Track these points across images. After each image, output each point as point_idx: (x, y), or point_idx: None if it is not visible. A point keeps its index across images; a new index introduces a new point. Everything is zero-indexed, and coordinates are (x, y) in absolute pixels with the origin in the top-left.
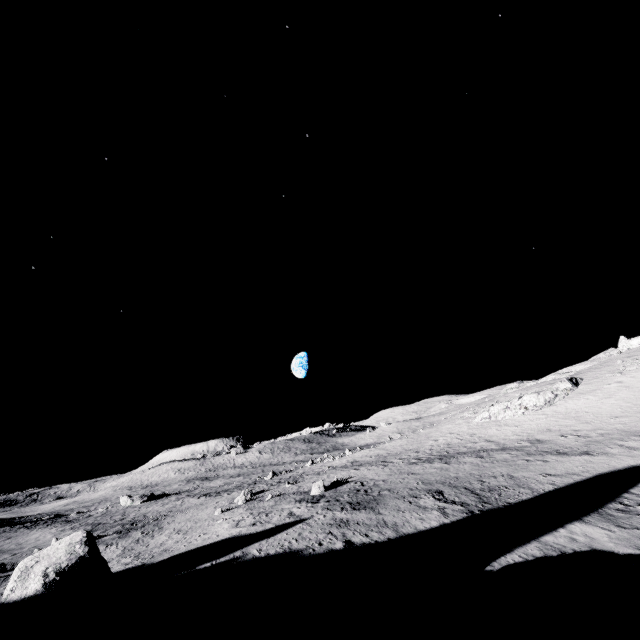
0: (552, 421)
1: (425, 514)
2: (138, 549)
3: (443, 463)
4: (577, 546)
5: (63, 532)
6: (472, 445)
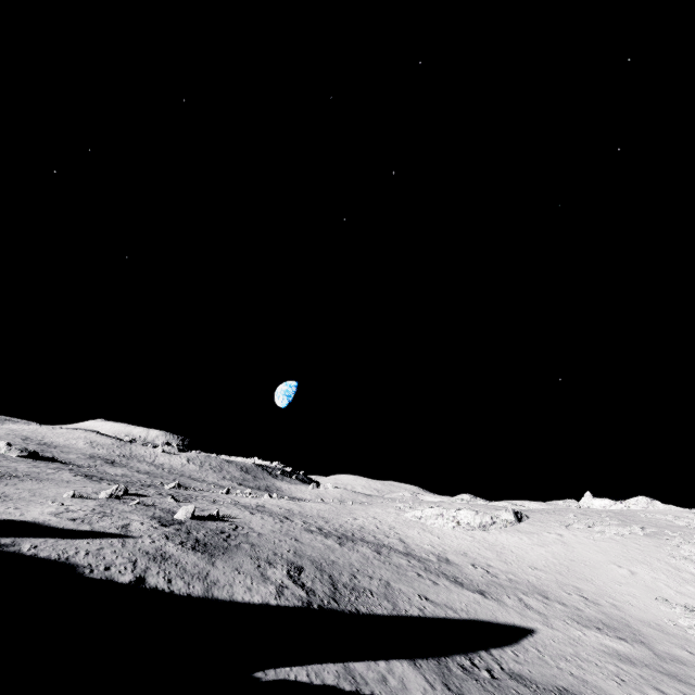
0: (475, 547)
1: (259, 585)
2: None
3: (337, 542)
4: (381, 689)
5: None
6: (382, 538)
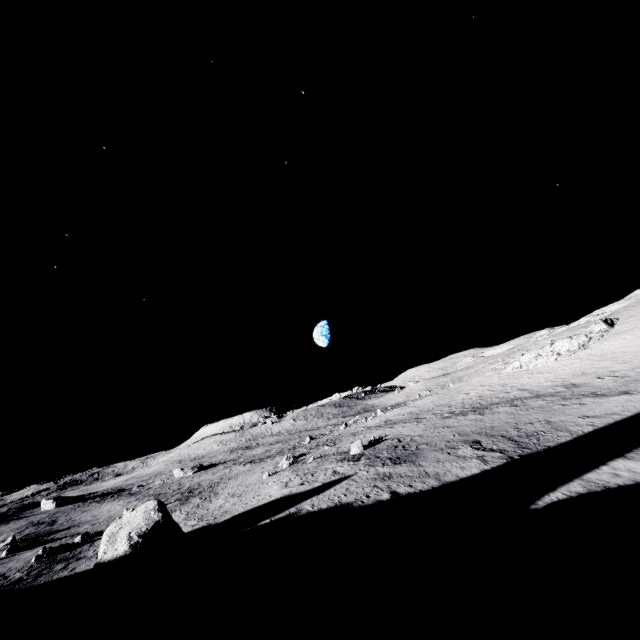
0: (587, 364)
1: (465, 463)
2: (200, 513)
3: (477, 415)
4: (621, 481)
5: (130, 503)
6: (505, 395)
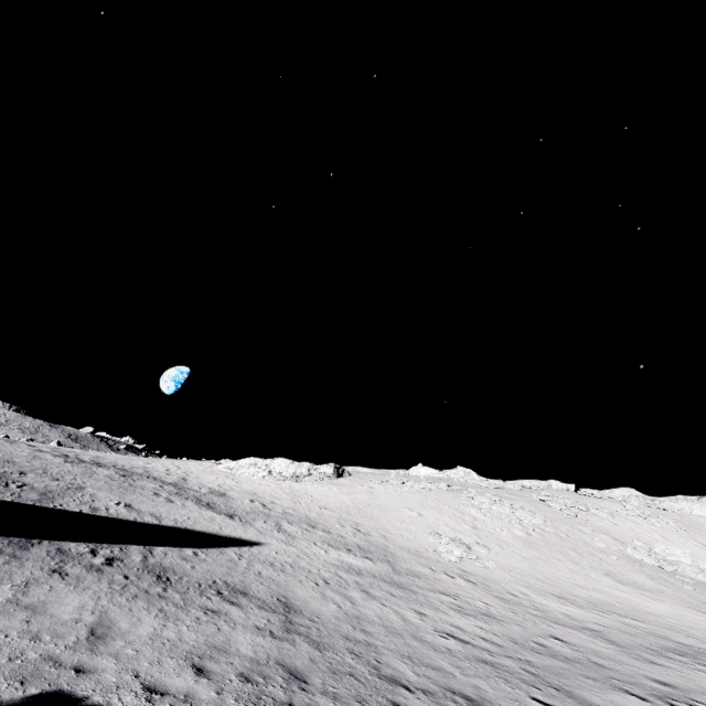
0: (273, 491)
1: None
2: None
3: (65, 460)
4: None
5: None
6: (158, 473)
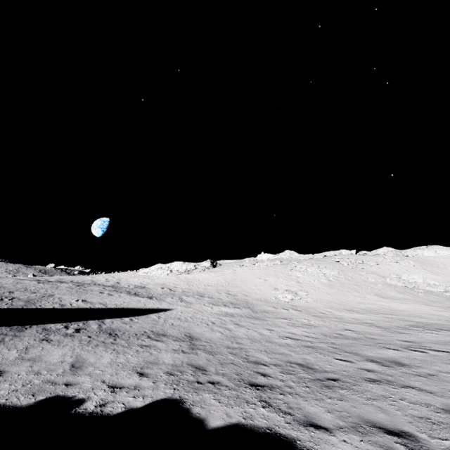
0: (175, 281)
1: None
2: None
3: (38, 282)
4: None
5: None
6: (100, 282)
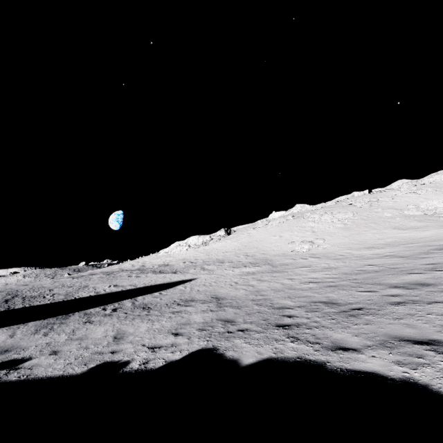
0: (194, 254)
1: None
2: None
3: (72, 278)
4: None
5: None
6: (127, 268)
